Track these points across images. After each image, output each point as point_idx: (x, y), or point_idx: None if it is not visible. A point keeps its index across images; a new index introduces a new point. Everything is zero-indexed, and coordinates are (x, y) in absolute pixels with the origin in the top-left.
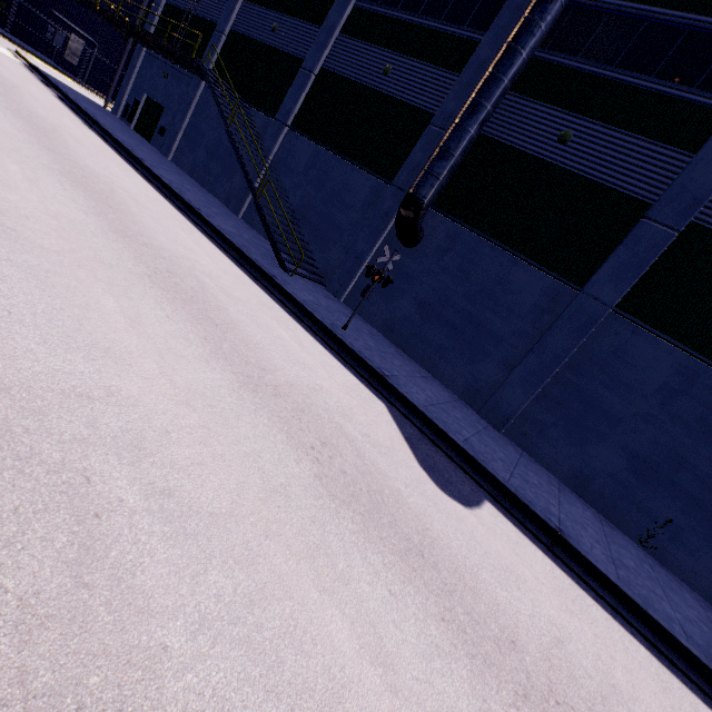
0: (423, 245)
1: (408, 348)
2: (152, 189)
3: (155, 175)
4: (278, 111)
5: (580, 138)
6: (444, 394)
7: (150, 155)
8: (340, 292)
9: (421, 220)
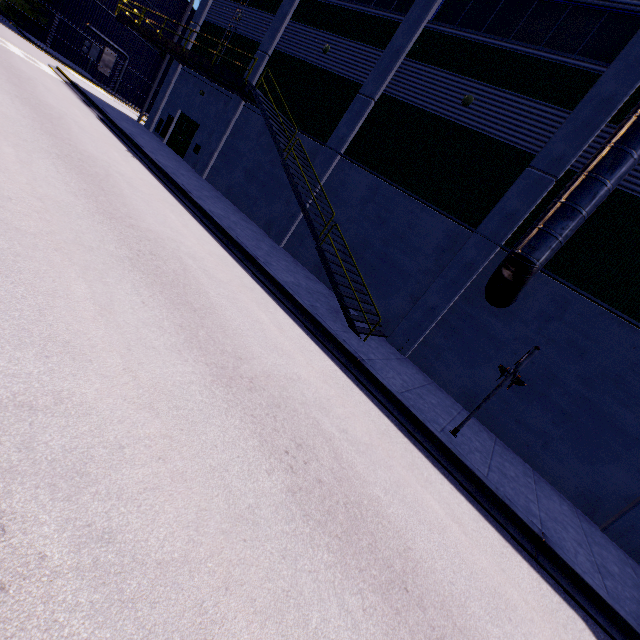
0: (517, 306)
1: (497, 427)
2: (209, 236)
3: (205, 212)
4: (330, 138)
5: None
6: (567, 510)
7: (190, 178)
8: (406, 347)
9: (526, 284)
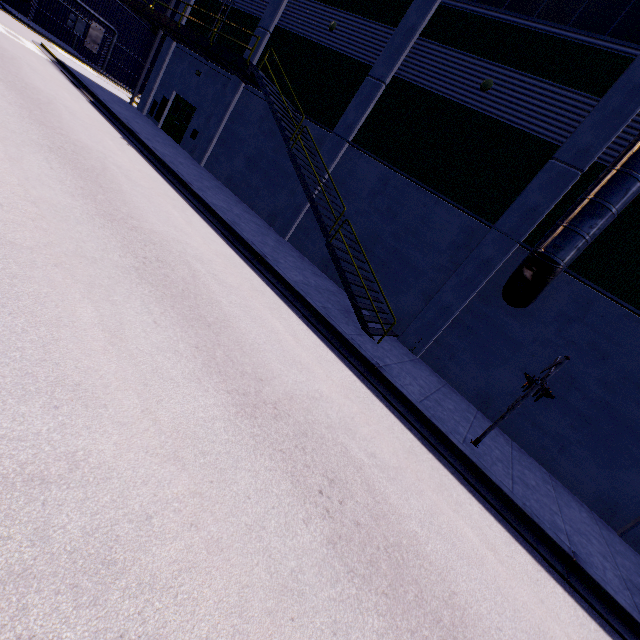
0: (536, 307)
1: (512, 430)
2: (214, 233)
3: (208, 206)
4: (337, 124)
5: None
6: (586, 517)
7: (189, 167)
8: (418, 347)
9: (548, 285)
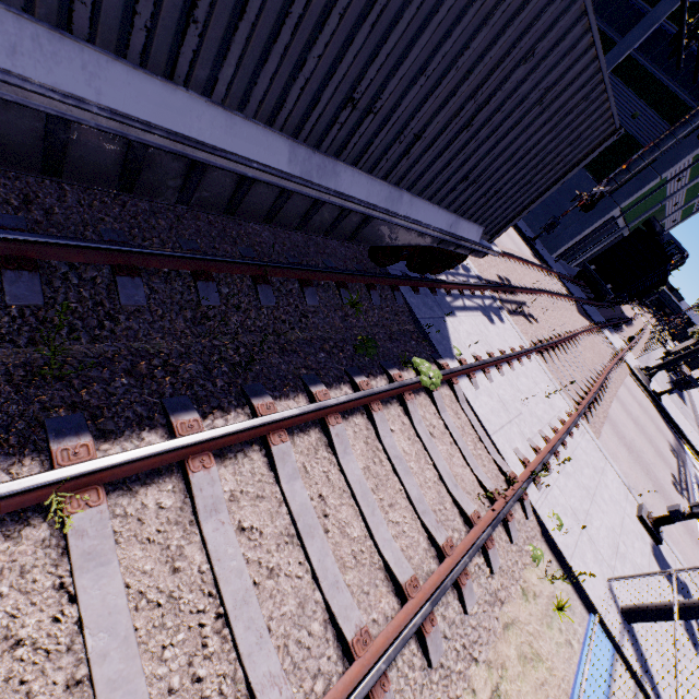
0: None
1: None
2: None
3: None
4: None
5: None
6: None
7: None
8: None
9: None
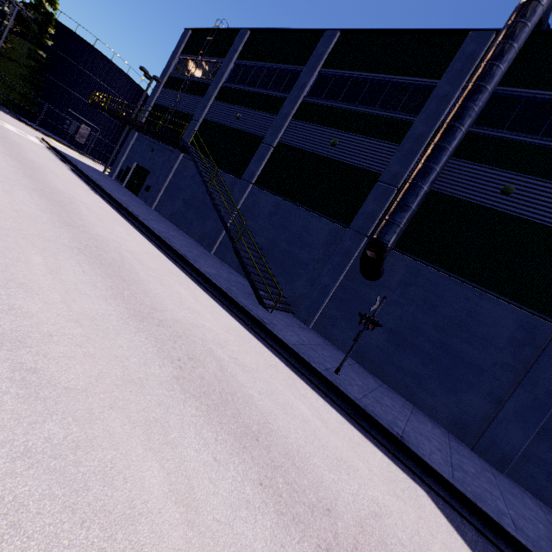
0: (384, 278)
1: (383, 375)
2: (148, 243)
3: (148, 228)
4: (244, 173)
5: (522, 190)
6: (438, 432)
7: (140, 208)
8: (309, 319)
9: (385, 260)
